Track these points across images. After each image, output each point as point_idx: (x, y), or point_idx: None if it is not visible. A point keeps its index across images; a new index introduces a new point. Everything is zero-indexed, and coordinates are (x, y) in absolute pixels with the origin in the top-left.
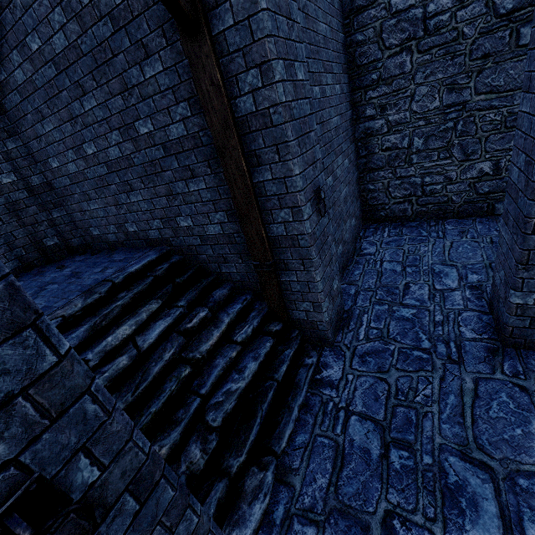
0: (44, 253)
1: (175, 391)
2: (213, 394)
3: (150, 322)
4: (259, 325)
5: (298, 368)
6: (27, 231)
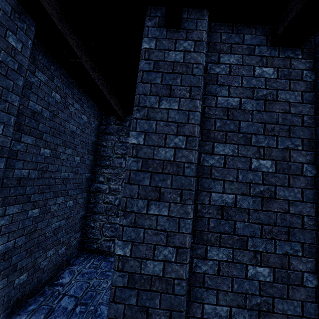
0: None
1: None
2: None
3: None
4: None
5: None
6: None
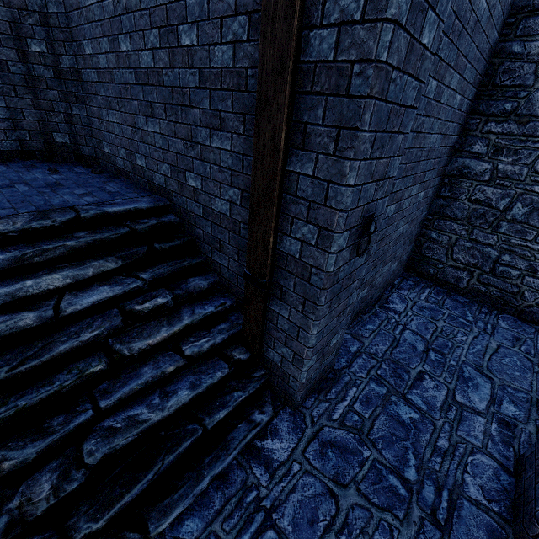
0: (50, 148)
1: (67, 388)
2: (117, 410)
3: (96, 281)
4: (223, 342)
5: (241, 420)
6: (39, 116)
